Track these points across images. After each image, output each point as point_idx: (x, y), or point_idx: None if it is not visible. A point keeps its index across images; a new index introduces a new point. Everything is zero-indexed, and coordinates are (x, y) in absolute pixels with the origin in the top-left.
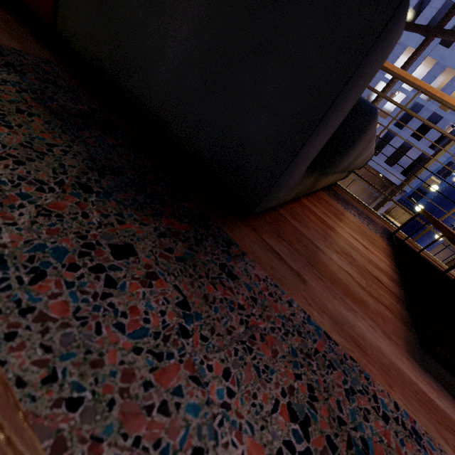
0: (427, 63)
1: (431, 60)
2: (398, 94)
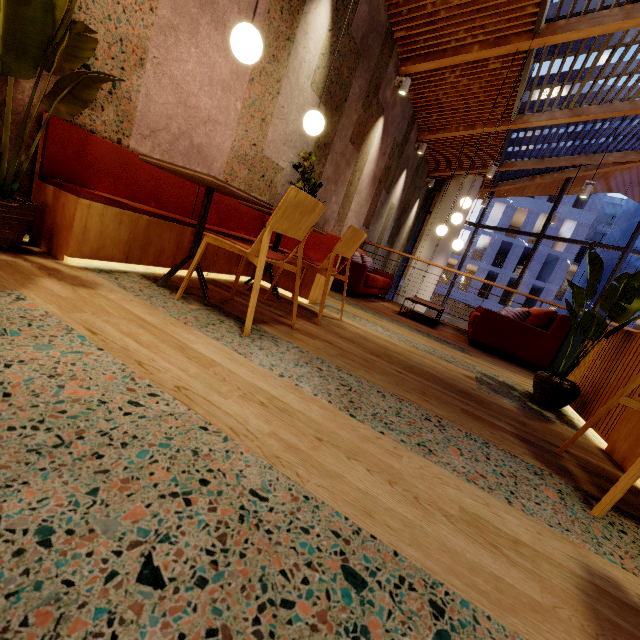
0: (497, 206)
1: (500, 204)
2: (482, 236)
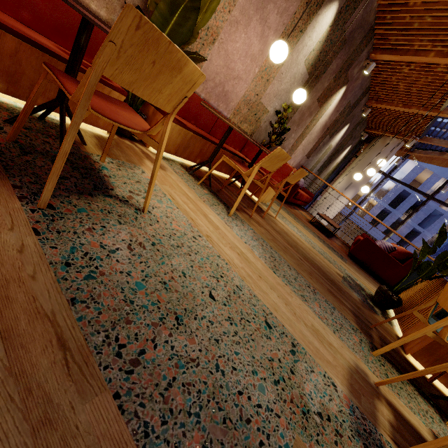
0: (410, 163)
1: (412, 161)
2: (389, 182)
